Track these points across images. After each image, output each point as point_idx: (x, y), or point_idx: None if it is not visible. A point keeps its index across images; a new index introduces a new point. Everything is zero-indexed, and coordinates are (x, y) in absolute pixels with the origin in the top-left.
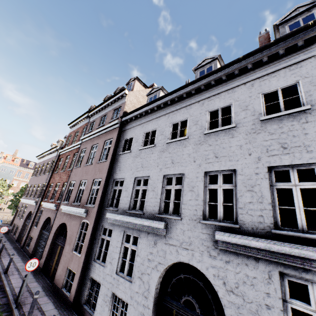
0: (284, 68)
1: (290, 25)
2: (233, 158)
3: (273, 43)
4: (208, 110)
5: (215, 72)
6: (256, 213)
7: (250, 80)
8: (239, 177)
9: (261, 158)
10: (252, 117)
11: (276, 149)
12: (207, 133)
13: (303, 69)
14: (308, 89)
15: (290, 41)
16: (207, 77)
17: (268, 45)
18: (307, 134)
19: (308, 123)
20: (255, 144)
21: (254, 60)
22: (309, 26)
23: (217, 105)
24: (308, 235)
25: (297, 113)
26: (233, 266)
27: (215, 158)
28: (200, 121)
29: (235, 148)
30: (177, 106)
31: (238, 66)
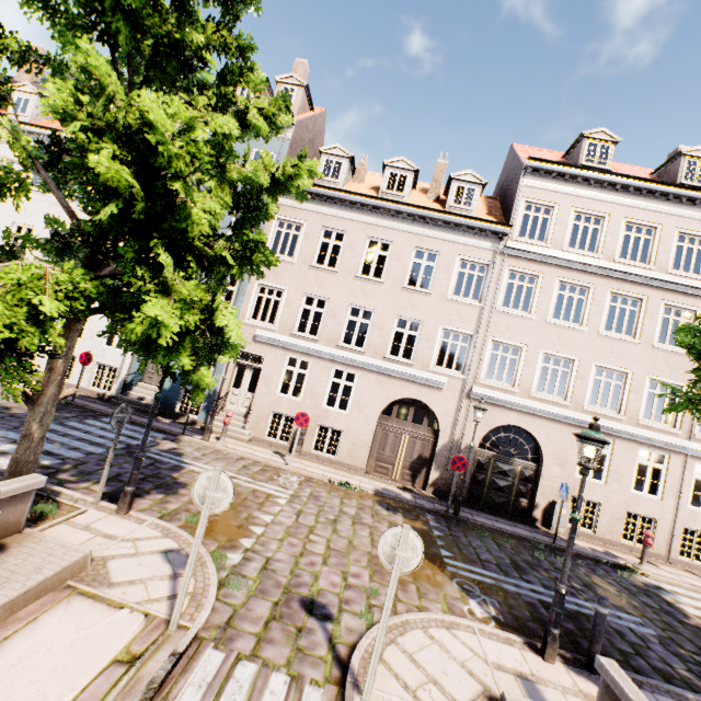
0: None
1: None
2: None
3: None
4: None
5: None
6: None
7: None
8: None
9: None
10: None
11: None
12: None
13: None
14: None
15: None
16: None
17: None
18: None
19: None
20: None
21: None
22: None
23: None
24: None
25: None
26: None
27: None
28: None
29: None
30: None
31: None
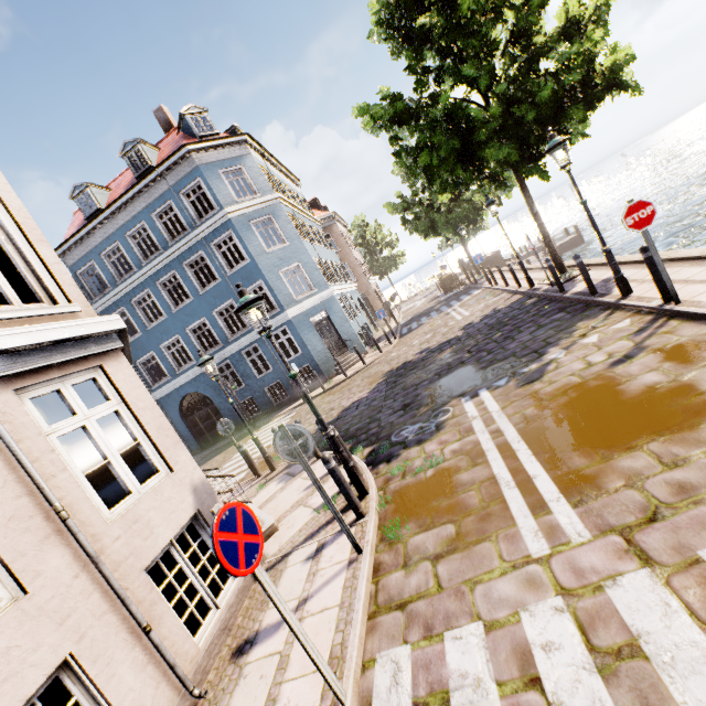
0: None
1: None
2: None
3: None
4: None
5: None
6: None
7: None
8: None
9: None
10: None
11: None
12: None
13: None
14: None
15: None
16: None
17: None
18: None
19: None
20: None
21: None
22: None
23: None
24: None
25: None
26: (111, 435)
27: None
28: None
29: None
30: None
31: None
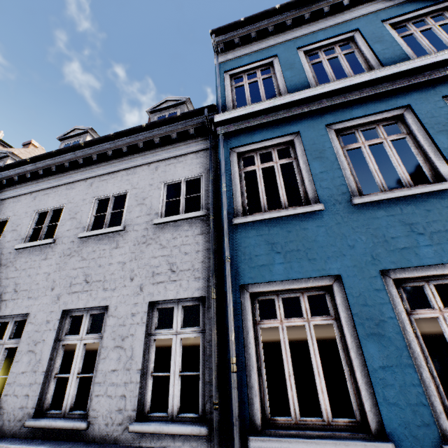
0: (123, 170)
1: (159, 117)
2: (33, 294)
3: (114, 136)
4: (37, 209)
5: (54, 155)
6: (23, 391)
7: (92, 176)
8: (28, 328)
9: (62, 296)
10: (75, 231)
11: (80, 283)
12: (18, 248)
13: (136, 177)
14: (132, 203)
15: (132, 139)
16: (46, 159)
17: (109, 137)
18: (111, 264)
19: (117, 249)
20: (63, 273)
21: (98, 151)
22: (144, 128)
23: (49, 205)
24: (59, 423)
25: (114, 234)
26: None
27: (13, 292)
28: (21, 226)
29: (42, 277)
30: (3, 194)
31: (82, 153)
